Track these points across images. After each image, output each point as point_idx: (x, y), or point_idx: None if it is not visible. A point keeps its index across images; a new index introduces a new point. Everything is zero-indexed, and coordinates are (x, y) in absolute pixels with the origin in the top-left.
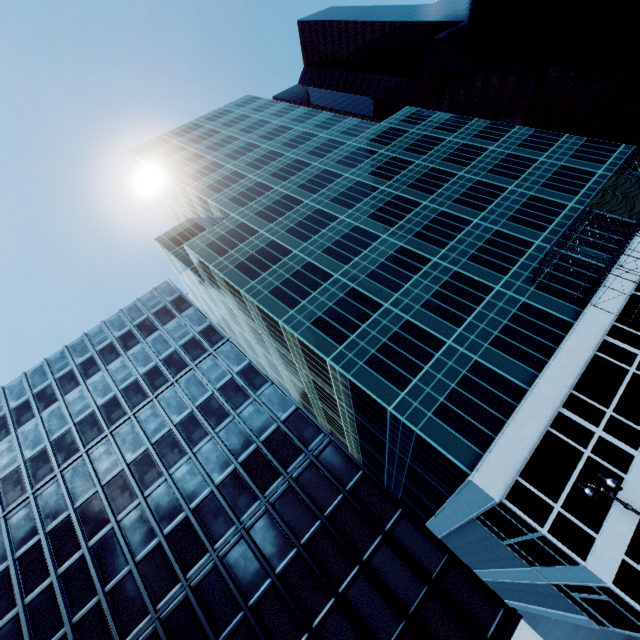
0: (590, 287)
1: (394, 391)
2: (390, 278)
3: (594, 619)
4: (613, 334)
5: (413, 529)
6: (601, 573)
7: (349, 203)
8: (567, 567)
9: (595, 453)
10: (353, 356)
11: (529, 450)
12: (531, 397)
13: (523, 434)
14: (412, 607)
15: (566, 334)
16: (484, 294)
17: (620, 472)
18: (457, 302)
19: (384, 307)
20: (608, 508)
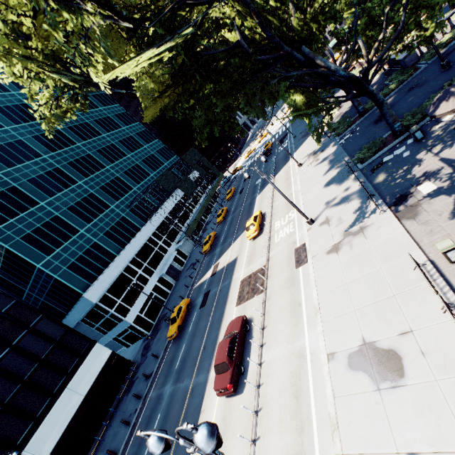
0: (149, 215)
1: (43, 256)
2: (47, 186)
3: (126, 346)
4: (154, 235)
5: (48, 322)
6: (130, 320)
7: (16, 118)
8: (119, 324)
9: (137, 280)
10: (12, 233)
11: (113, 280)
12: (118, 259)
13: (111, 274)
14: (44, 355)
15: (137, 233)
16: (105, 209)
17: (144, 285)
18: (90, 210)
19: (41, 205)
20: (137, 298)
